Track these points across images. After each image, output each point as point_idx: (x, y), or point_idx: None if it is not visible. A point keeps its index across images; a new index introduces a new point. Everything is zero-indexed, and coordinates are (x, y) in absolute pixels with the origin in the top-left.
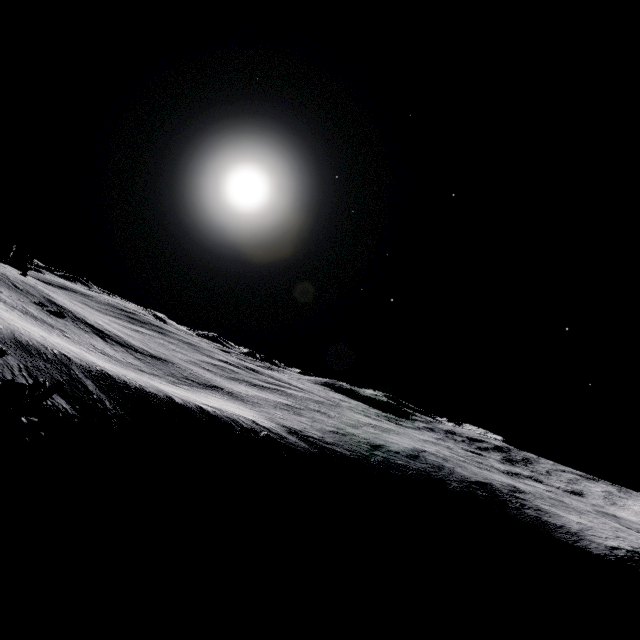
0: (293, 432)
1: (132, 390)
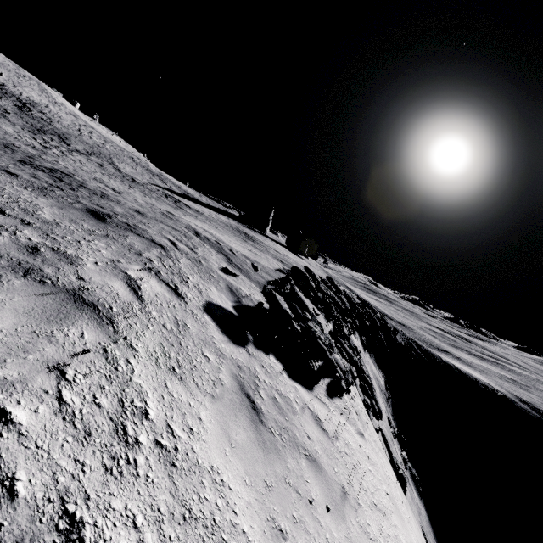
0: (523, 401)
1: (425, 350)
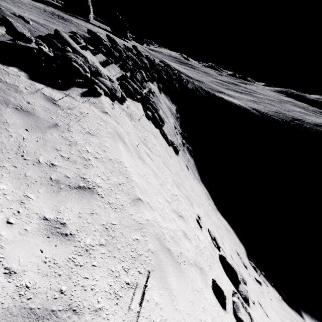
0: (254, 109)
1: (206, 91)
